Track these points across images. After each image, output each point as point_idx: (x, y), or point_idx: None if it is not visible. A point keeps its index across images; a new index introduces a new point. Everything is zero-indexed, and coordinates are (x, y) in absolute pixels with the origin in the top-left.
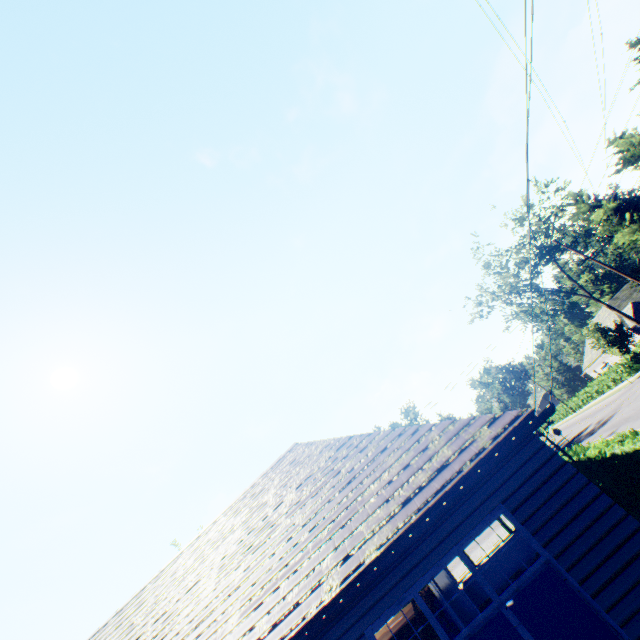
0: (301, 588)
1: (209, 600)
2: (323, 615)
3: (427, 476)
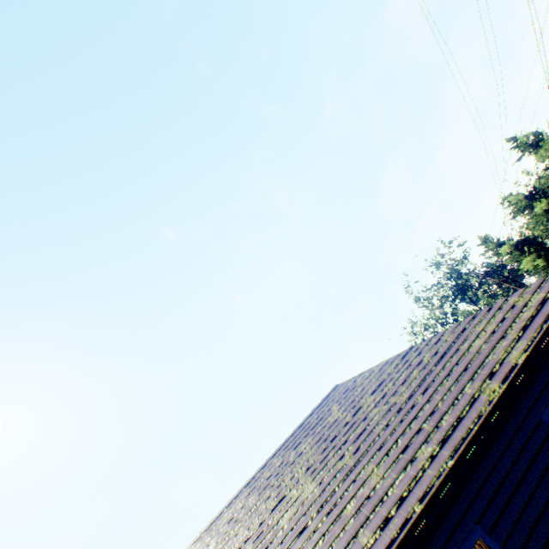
0: (453, 411)
1: (319, 491)
2: (497, 410)
3: (532, 310)
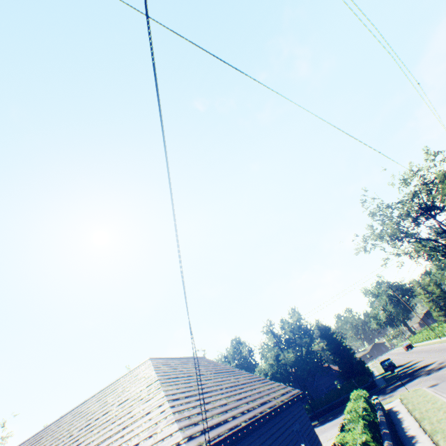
0: None
1: None
2: None
3: None
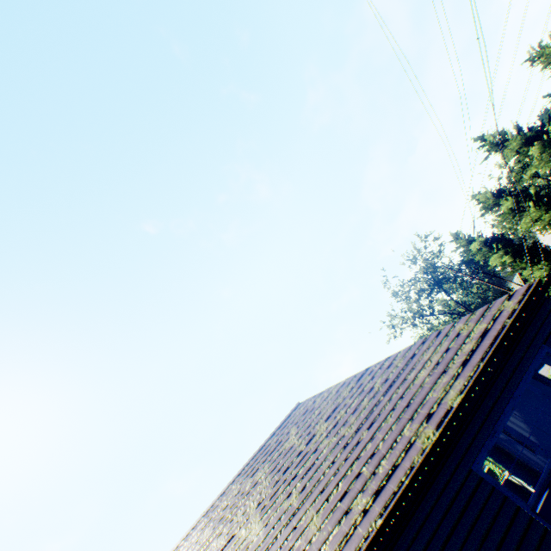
0: (390, 457)
1: (264, 535)
2: (429, 460)
3: (474, 343)
